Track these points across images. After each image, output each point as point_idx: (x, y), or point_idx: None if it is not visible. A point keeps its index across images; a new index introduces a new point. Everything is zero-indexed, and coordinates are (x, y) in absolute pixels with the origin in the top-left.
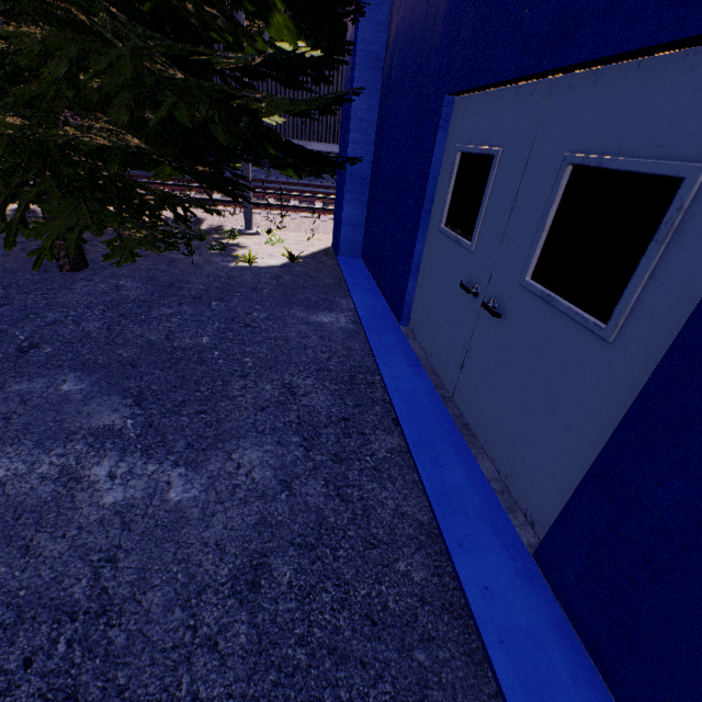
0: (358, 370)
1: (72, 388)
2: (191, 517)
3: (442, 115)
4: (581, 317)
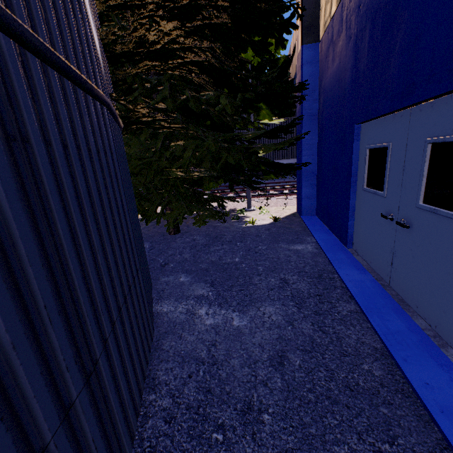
0: (322, 271)
1: (184, 280)
2: (245, 332)
3: (354, 134)
4: None
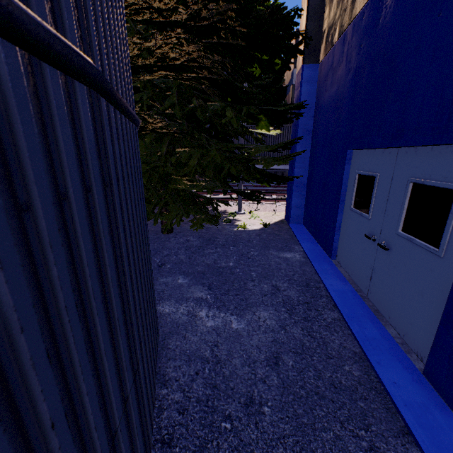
0: (310, 280)
1: (182, 281)
2: (243, 335)
3: (346, 158)
4: (427, 247)
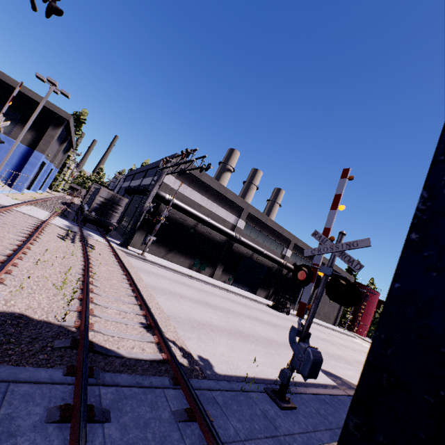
0: None
1: None
2: None
3: None
4: None
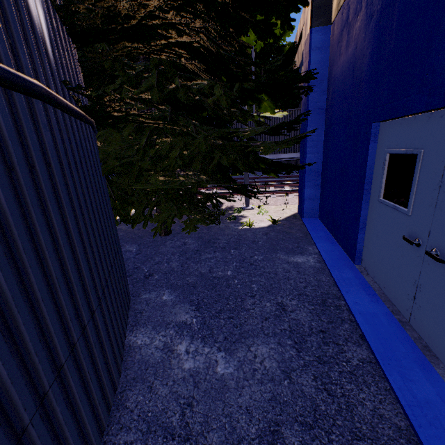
0: (327, 295)
1: (167, 298)
2: (230, 386)
3: (371, 134)
4: None
